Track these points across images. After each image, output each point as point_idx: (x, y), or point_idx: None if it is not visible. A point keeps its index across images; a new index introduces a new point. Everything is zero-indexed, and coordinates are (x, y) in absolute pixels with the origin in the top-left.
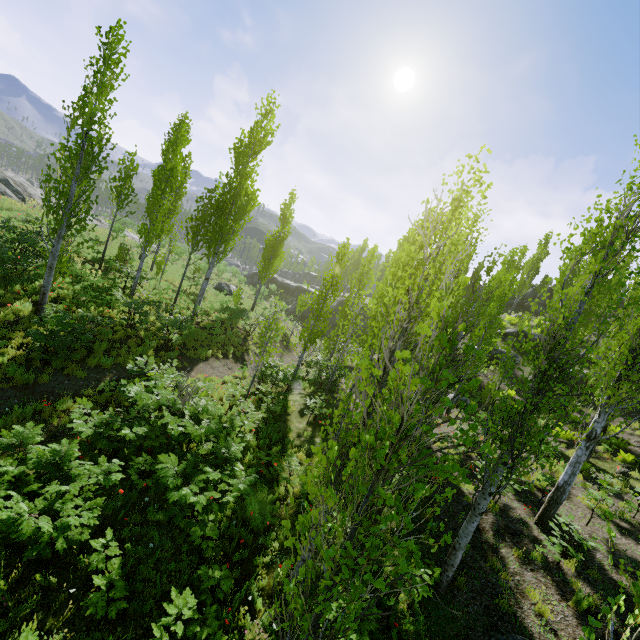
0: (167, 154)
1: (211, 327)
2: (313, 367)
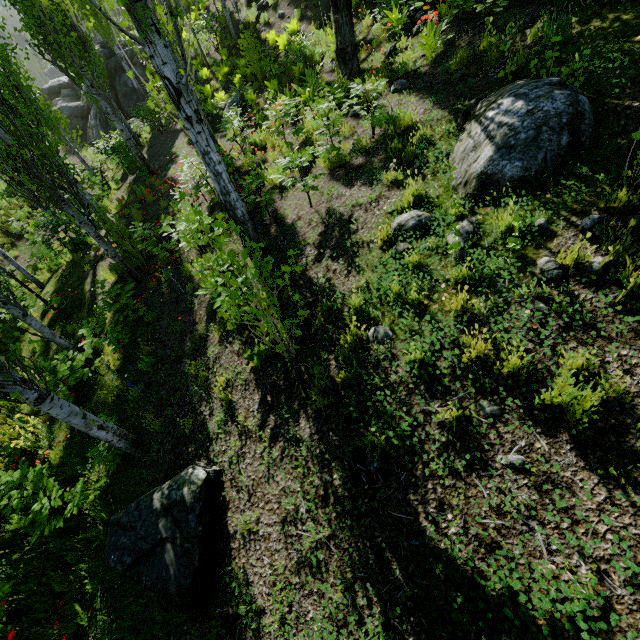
0: None
1: None
2: None
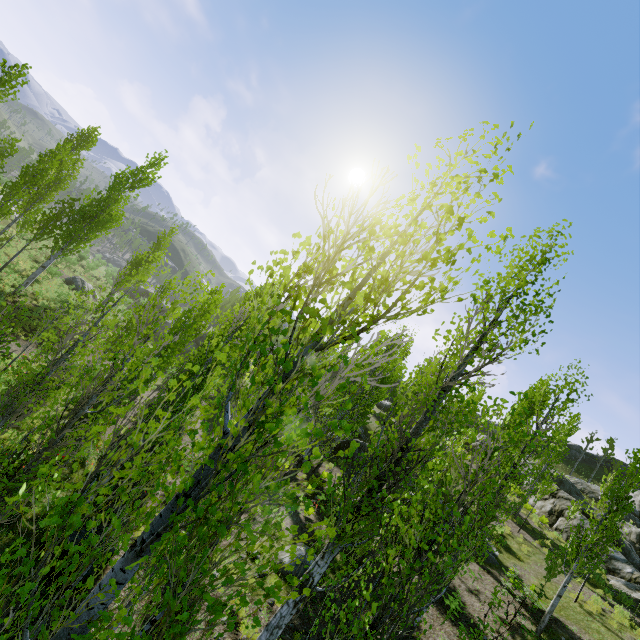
0: (44, 157)
1: (29, 310)
2: None
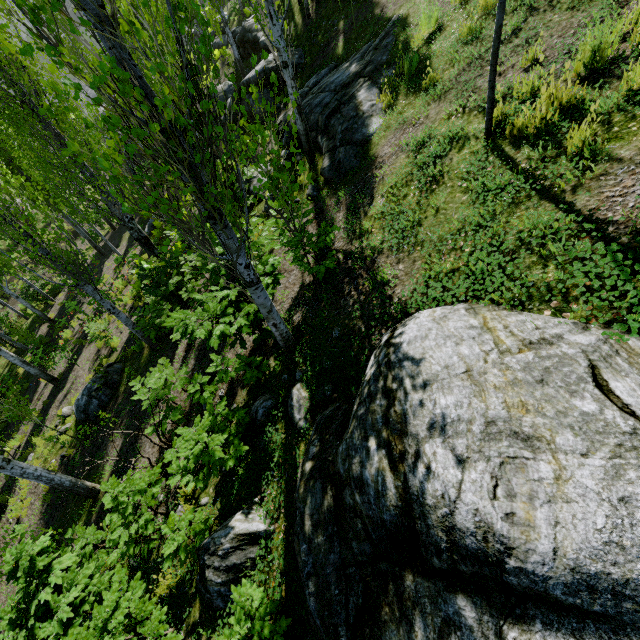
0: None
1: None
2: (89, 250)
